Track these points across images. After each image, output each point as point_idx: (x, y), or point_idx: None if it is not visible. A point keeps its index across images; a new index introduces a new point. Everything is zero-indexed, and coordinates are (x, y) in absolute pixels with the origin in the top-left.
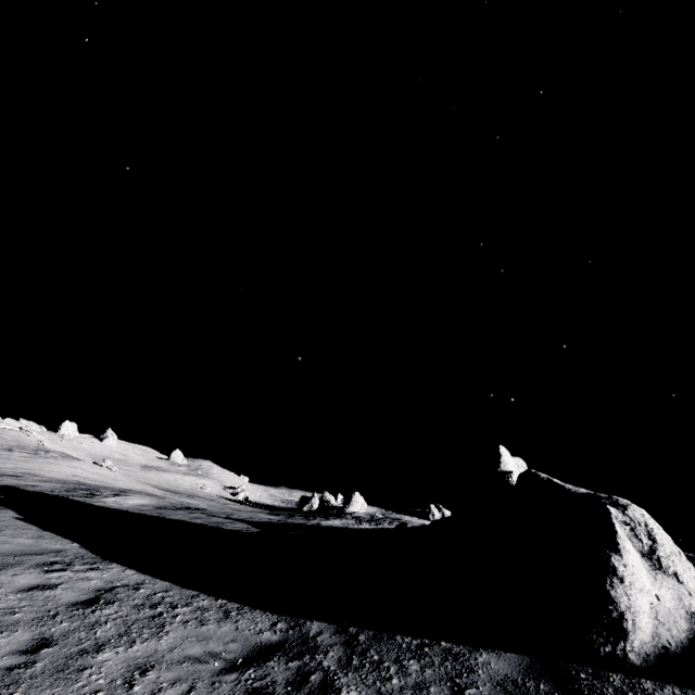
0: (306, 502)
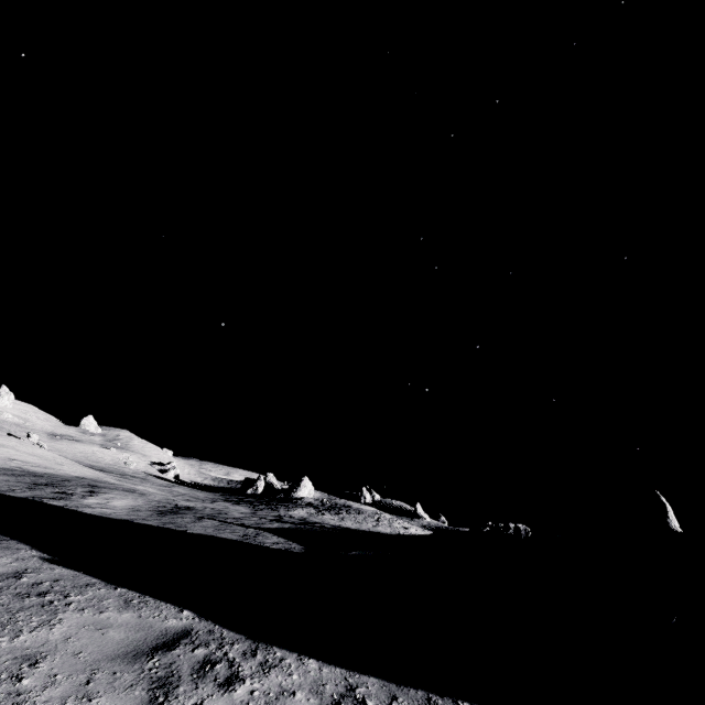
0: (250, 484)
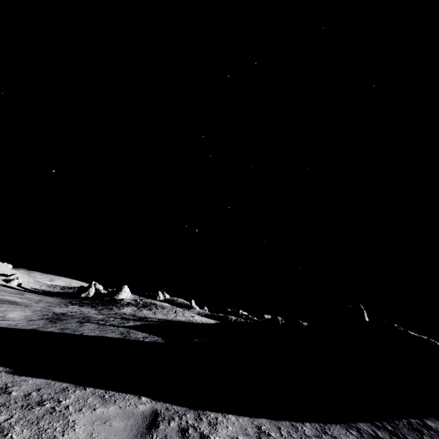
0: (84, 290)
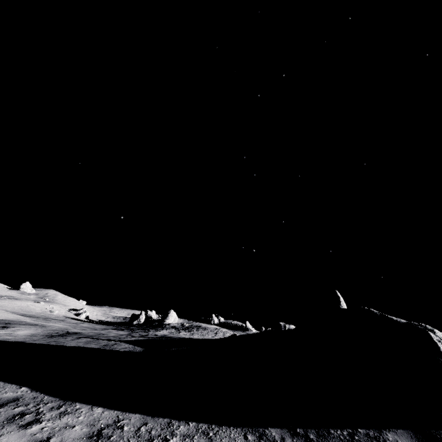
0: (136, 318)
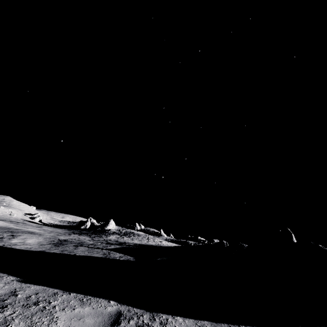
0: (83, 224)
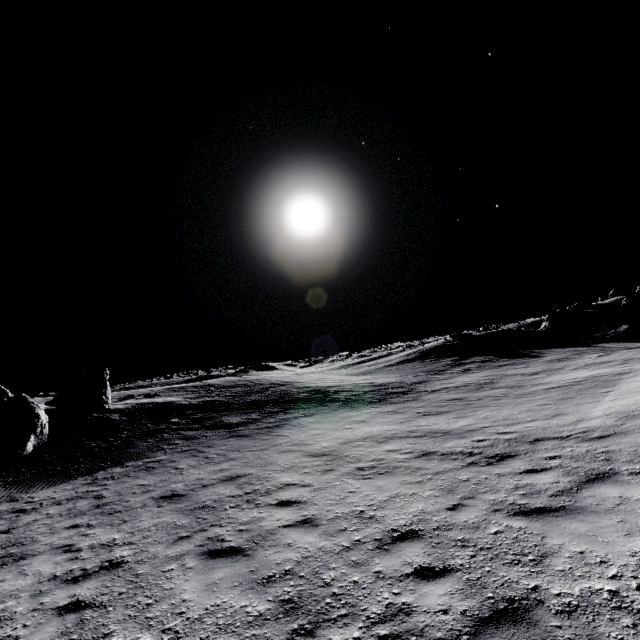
0: None
